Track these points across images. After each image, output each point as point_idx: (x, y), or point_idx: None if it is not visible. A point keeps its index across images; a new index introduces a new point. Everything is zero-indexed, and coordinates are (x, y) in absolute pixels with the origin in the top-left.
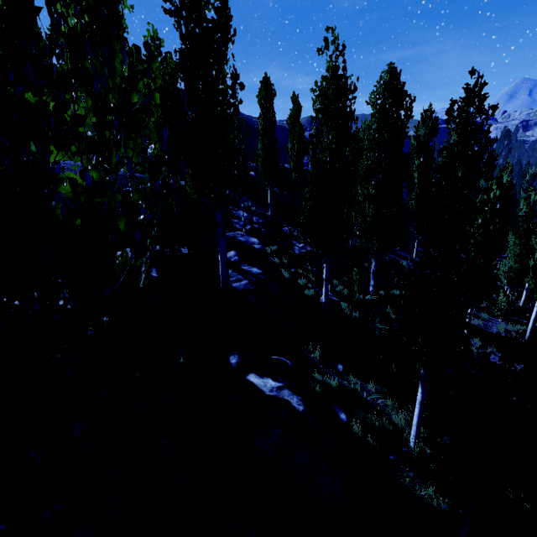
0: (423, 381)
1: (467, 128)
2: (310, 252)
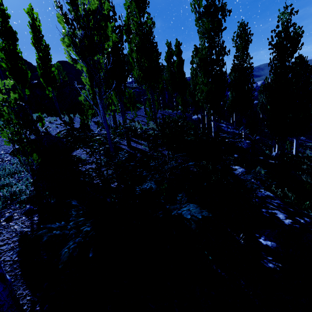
0: None
1: None
2: (259, 139)
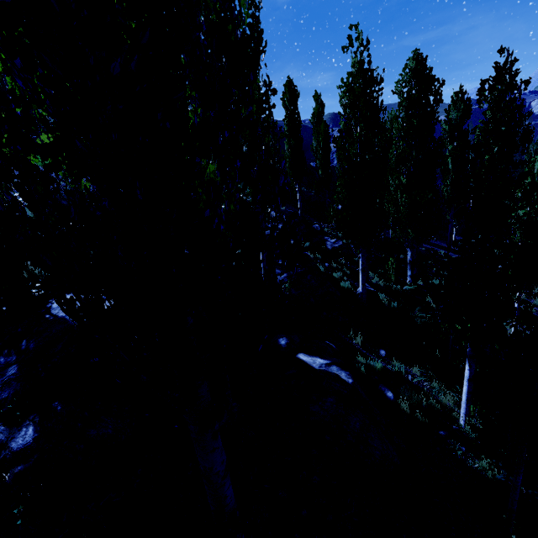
0: (470, 357)
1: (500, 105)
2: (343, 247)
